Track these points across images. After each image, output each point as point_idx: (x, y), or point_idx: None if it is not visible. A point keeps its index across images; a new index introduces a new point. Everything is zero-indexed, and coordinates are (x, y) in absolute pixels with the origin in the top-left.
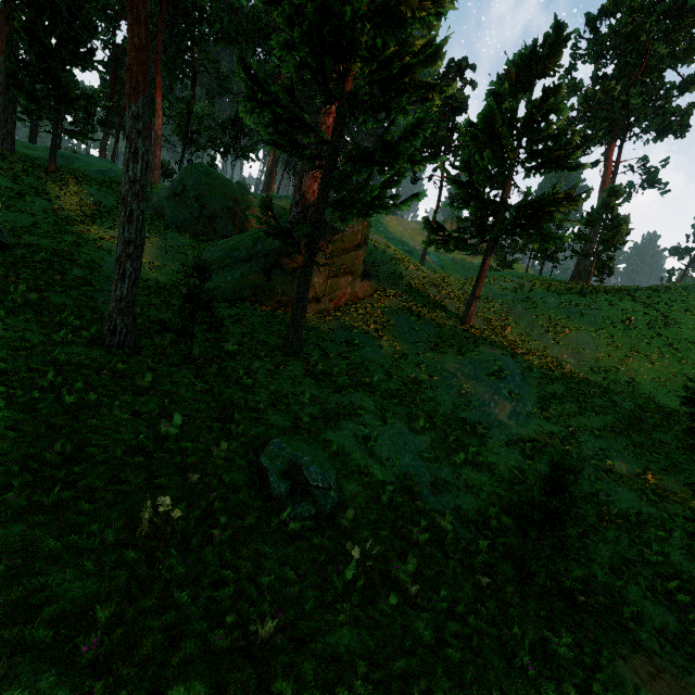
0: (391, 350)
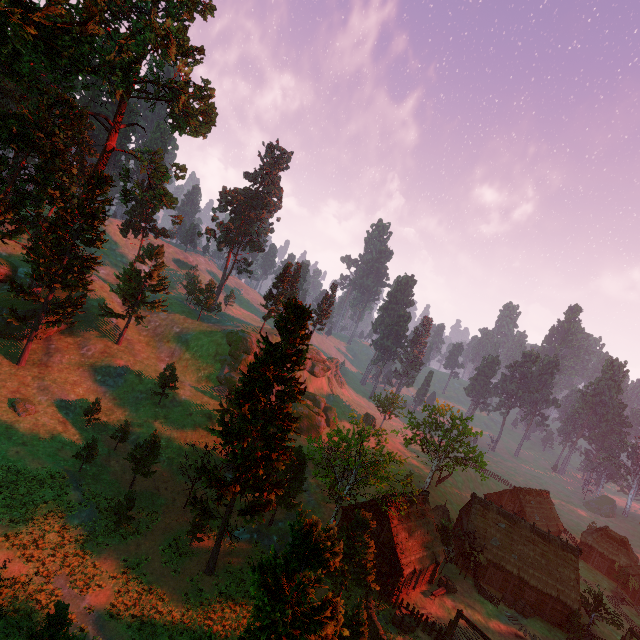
0: (72, 360)
